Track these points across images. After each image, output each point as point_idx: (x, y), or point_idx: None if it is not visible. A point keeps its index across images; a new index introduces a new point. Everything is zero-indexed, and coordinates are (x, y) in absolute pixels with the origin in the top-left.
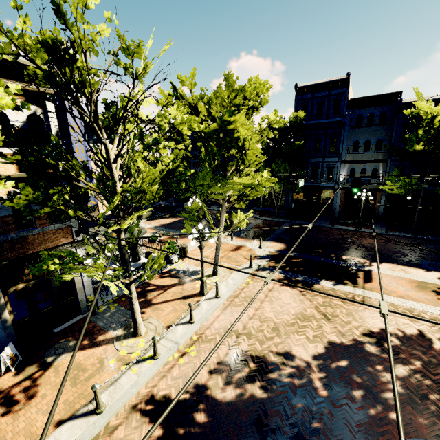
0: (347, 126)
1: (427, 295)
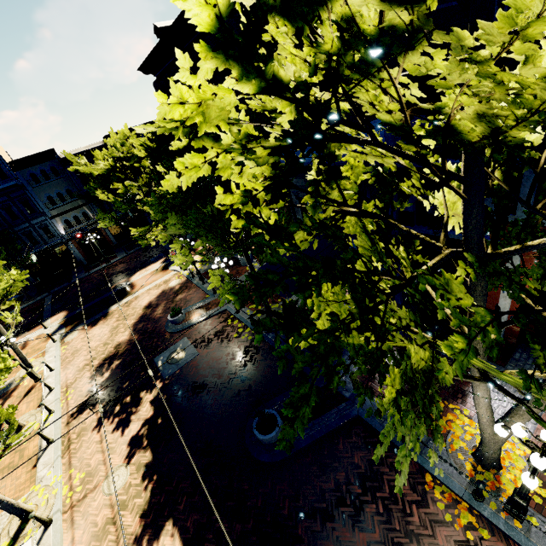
0: (28, 187)
1: (160, 274)
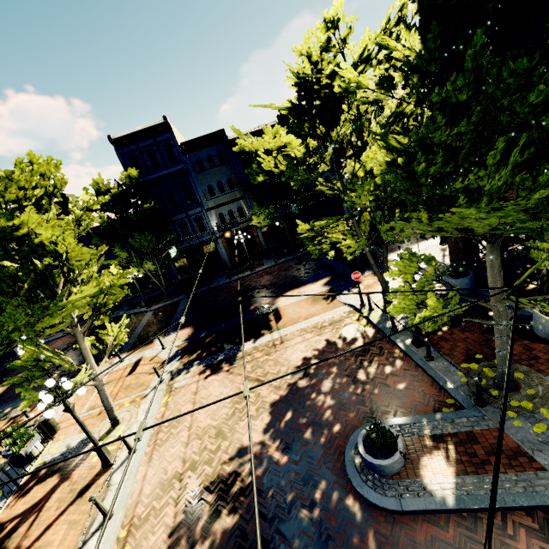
0: (193, 173)
1: (321, 305)
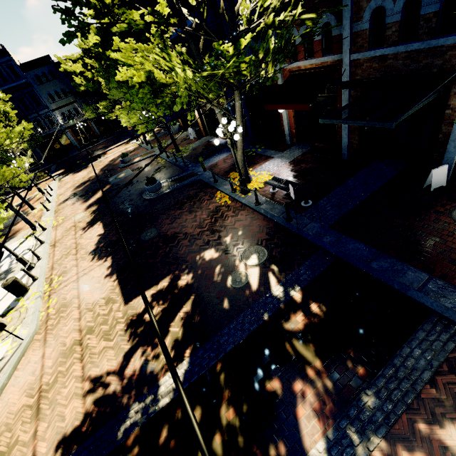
0: (34, 85)
1: (123, 146)
